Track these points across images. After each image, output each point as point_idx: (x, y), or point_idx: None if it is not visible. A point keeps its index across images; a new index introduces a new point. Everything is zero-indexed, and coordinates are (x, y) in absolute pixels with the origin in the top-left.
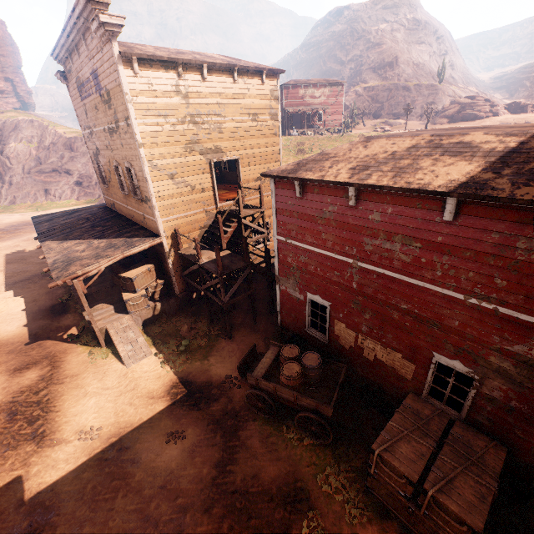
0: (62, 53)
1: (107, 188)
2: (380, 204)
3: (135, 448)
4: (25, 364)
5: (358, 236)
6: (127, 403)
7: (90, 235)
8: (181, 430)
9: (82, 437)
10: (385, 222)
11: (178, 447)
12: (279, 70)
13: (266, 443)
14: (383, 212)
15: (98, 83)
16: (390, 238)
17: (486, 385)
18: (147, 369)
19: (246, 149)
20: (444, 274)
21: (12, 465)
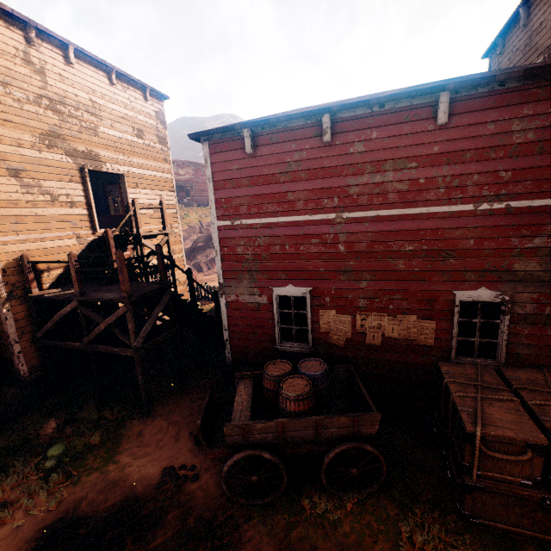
0: None
1: None
2: (362, 131)
3: None
4: None
5: (338, 180)
6: None
7: None
8: None
9: None
10: (370, 151)
11: None
12: (164, 94)
13: (290, 547)
14: (367, 139)
15: None
16: (380, 168)
17: (518, 302)
18: None
19: (132, 167)
20: (447, 188)
21: None
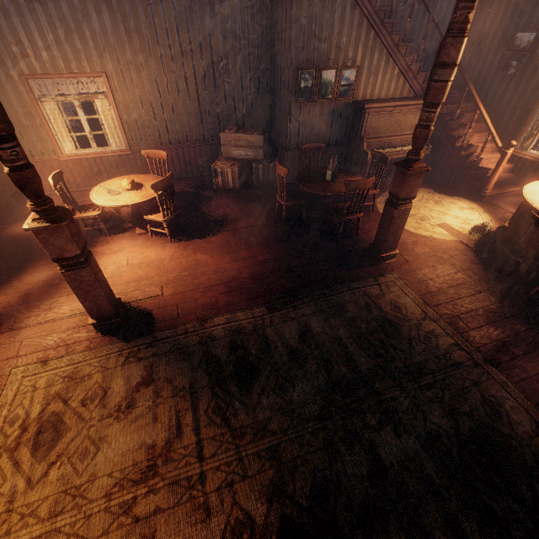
0: None
1: None
2: None
3: None
4: None
5: None
6: None
7: None
8: None
9: None
10: None
11: None
12: None
13: None
14: None
15: None
16: None
17: None
18: None
19: None
20: None
21: None
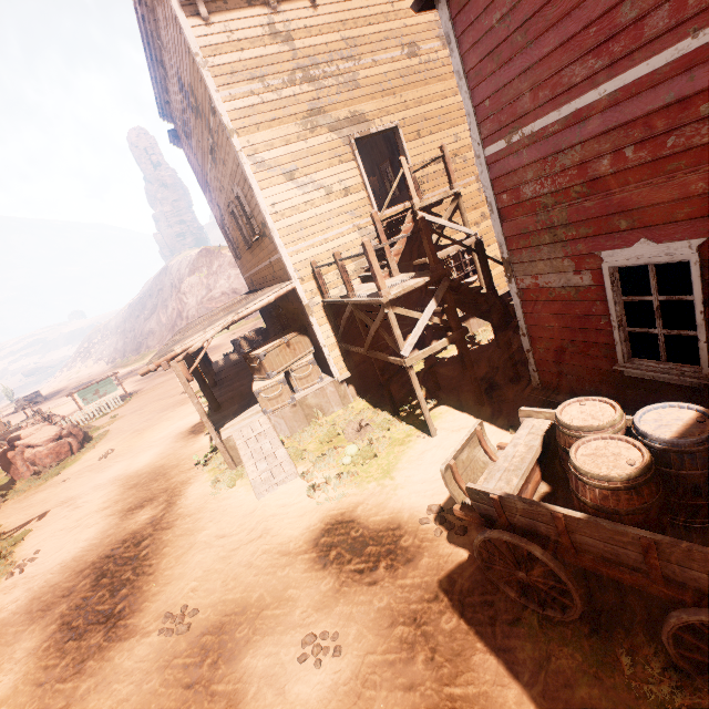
0: (162, 98)
1: (241, 261)
2: None
3: (239, 666)
4: (141, 501)
5: None
6: (245, 563)
7: (215, 316)
8: (332, 631)
9: (164, 627)
10: None
11: (323, 679)
12: None
13: (568, 707)
14: None
15: (184, 91)
16: None
17: None
18: (286, 500)
19: (408, 109)
20: None
21: (64, 669)
